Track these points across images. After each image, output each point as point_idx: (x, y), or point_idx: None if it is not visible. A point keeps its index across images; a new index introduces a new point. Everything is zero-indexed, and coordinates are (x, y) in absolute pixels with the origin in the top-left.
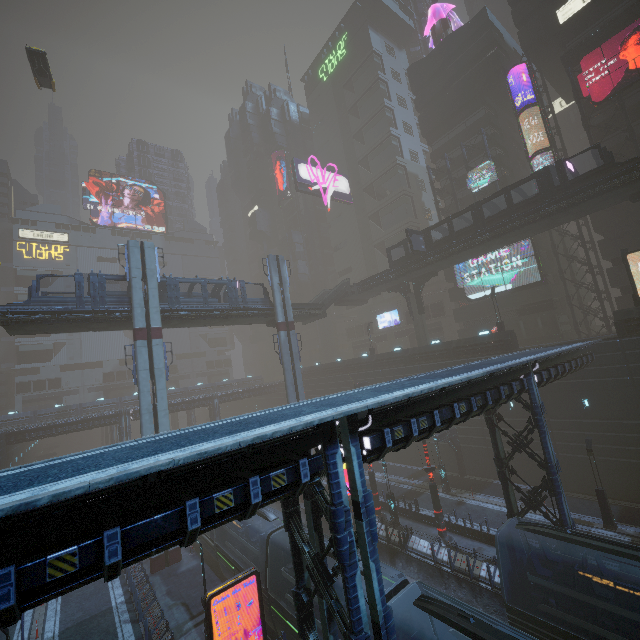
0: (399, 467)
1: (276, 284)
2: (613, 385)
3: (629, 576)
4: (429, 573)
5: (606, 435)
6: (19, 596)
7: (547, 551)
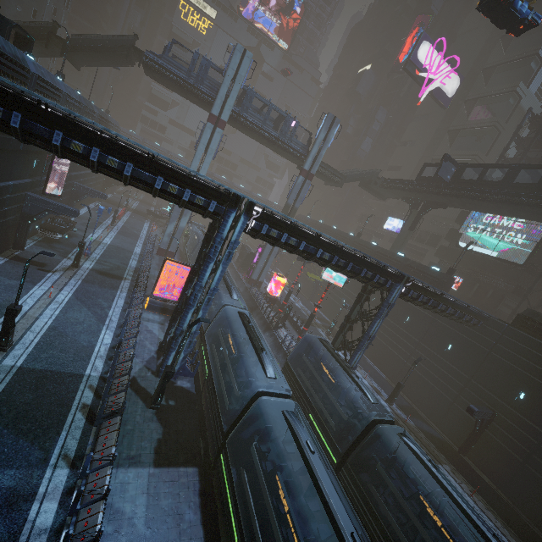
0: (317, 311)
1: (320, 139)
2: (475, 348)
3: (346, 387)
4: (276, 345)
5: (442, 371)
6: (98, 163)
7: (324, 358)
